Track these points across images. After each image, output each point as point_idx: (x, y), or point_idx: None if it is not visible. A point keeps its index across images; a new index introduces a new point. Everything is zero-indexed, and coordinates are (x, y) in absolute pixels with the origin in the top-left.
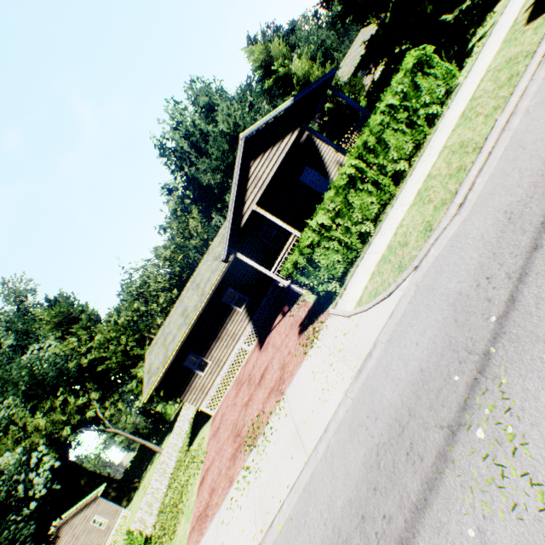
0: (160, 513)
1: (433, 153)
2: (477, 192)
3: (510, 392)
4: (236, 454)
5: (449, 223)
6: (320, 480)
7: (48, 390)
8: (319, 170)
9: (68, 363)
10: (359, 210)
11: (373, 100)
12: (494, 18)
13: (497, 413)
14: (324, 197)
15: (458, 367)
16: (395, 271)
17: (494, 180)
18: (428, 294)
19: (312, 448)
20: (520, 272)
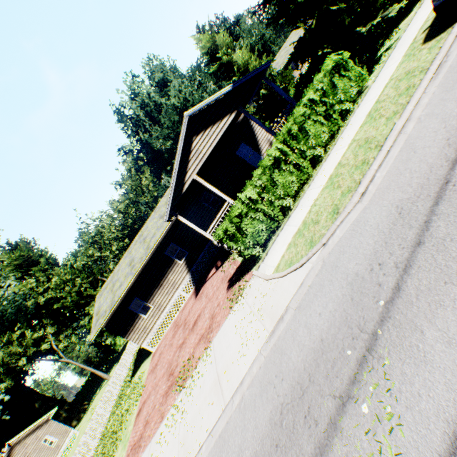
0: (102, 437)
1: (344, 144)
2: (376, 184)
3: (391, 373)
4: (168, 392)
5: (352, 209)
6: (233, 429)
7: (6, 325)
8: (253, 146)
9: (27, 300)
10: (282, 187)
11: (300, 90)
12: (398, 33)
13: (380, 391)
14: (253, 175)
15: (351, 342)
16: (307, 245)
17: (390, 176)
18: (332, 270)
19: (230, 397)
20: (406, 264)
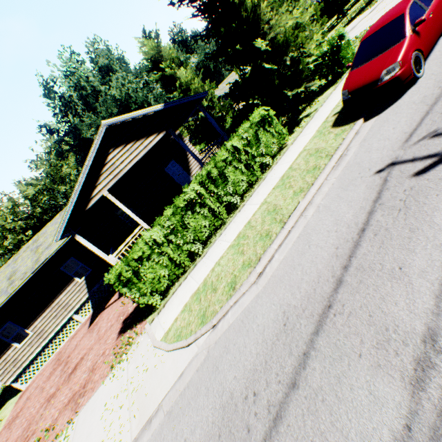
0: None
1: (257, 200)
2: (273, 268)
3: None
4: None
5: (248, 289)
6: None
7: None
8: (183, 166)
9: None
10: (193, 232)
11: (236, 122)
12: (317, 105)
13: None
14: (164, 212)
15: None
16: (200, 318)
17: (286, 265)
18: (212, 372)
19: None
20: (278, 411)
